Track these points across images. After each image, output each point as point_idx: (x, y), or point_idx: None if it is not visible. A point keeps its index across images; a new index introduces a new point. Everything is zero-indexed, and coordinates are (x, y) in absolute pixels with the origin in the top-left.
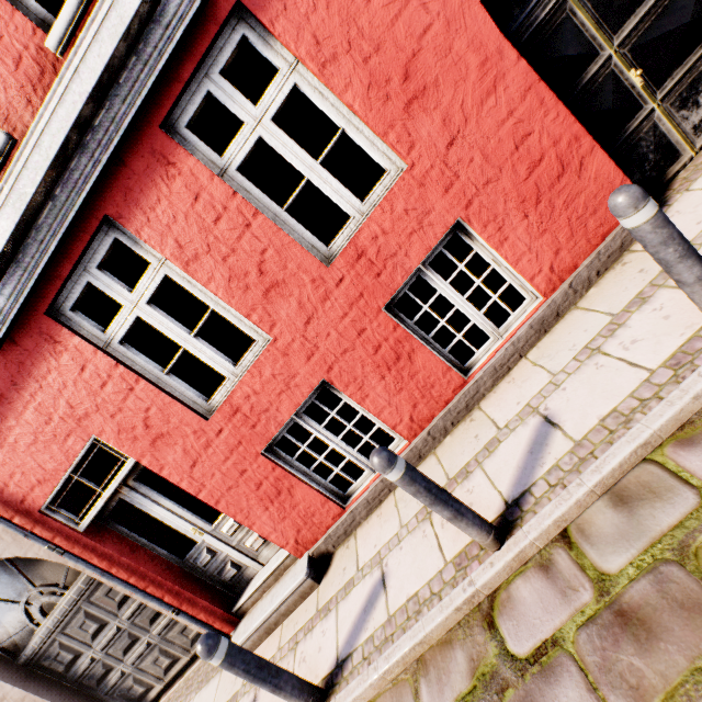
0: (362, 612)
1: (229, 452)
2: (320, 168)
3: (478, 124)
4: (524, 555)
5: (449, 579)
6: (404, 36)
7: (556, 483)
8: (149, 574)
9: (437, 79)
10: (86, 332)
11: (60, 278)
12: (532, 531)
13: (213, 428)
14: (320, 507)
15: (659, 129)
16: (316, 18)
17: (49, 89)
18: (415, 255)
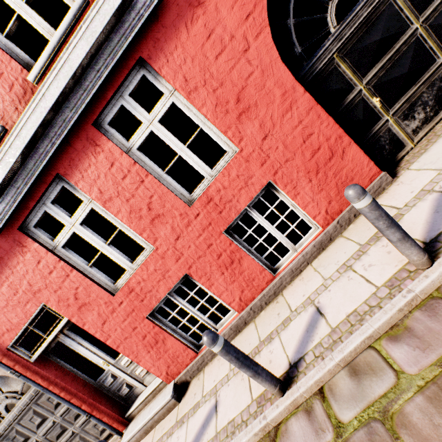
0: (201, 427)
1: (126, 316)
2: (187, 149)
3: (281, 127)
4: (297, 402)
5: (252, 412)
6: (237, 78)
7: (319, 355)
8: (73, 390)
9: (256, 102)
10: (42, 240)
11: (28, 208)
12: (302, 387)
13: (117, 300)
14: (182, 352)
15: (392, 131)
16: (185, 67)
17: (29, 102)
18: (243, 201)
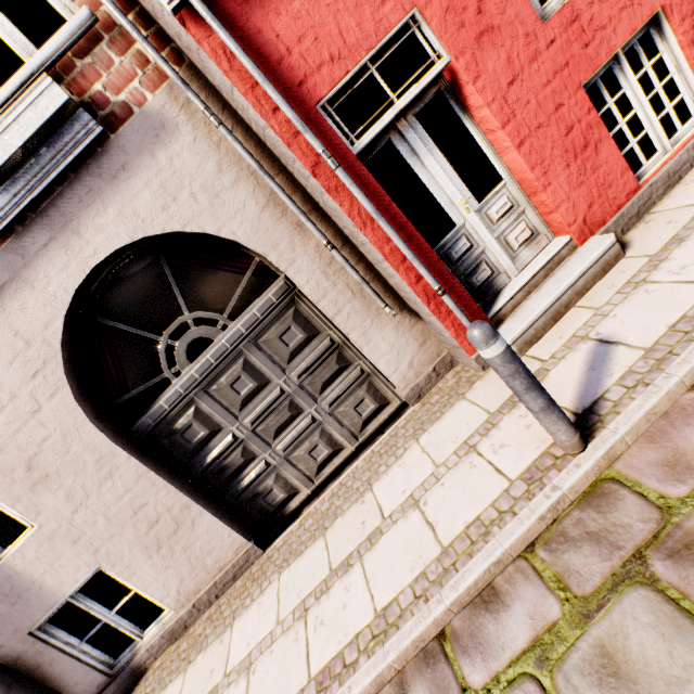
0: None
1: (552, 75)
2: None
3: None
4: None
5: None
6: None
7: None
8: (416, 236)
9: None
10: None
11: None
12: None
13: (545, 36)
14: (619, 177)
15: None
16: None
17: None
18: None
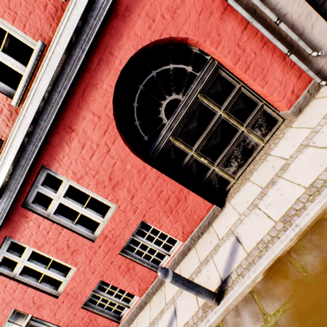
0: None
1: (68, 308)
2: (85, 209)
3: (142, 190)
4: None
5: None
6: (106, 167)
7: None
8: None
9: (122, 178)
10: (6, 272)
11: None
12: None
13: (60, 301)
14: (109, 323)
15: (219, 175)
16: (72, 166)
17: None
18: (127, 234)
